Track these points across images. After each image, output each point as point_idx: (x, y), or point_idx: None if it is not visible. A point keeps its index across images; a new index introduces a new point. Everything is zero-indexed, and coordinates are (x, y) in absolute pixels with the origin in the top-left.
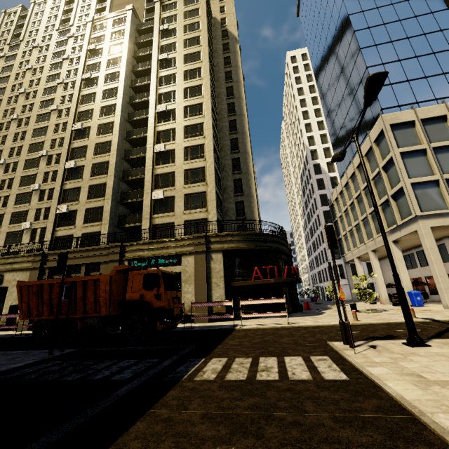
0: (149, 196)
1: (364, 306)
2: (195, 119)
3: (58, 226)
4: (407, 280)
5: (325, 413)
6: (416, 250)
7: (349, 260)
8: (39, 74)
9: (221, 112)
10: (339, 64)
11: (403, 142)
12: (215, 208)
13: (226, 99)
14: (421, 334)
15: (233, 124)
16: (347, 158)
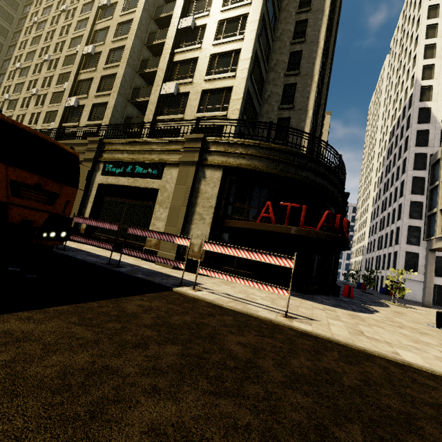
0: (158, 90)
1: None
2: None
3: (66, 123)
4: None
5: None
6: None
7: (439, 247)
8: None
9: None
10: None
11: None
12: (238, 111)
13: None
14: None
15: None
16: None
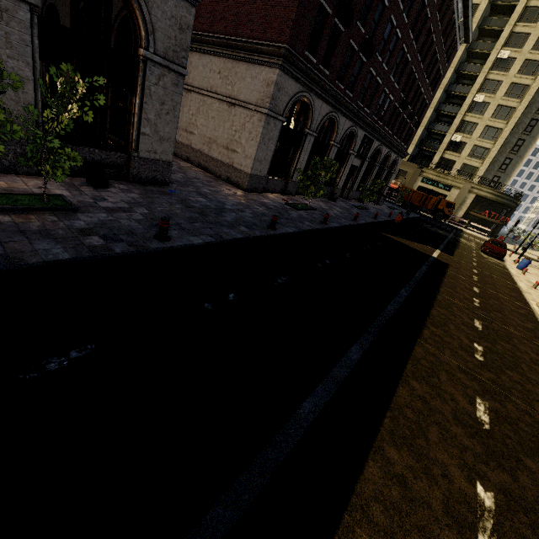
0: (450, 137)
1: (530, 251)
2: (525, 79)
3: None
4: None
5: None
6: None
7: None
8: None
9: None
10: None
11: None
12: (488, 164)
13: None
14: (523, 256)
15: None
16: None
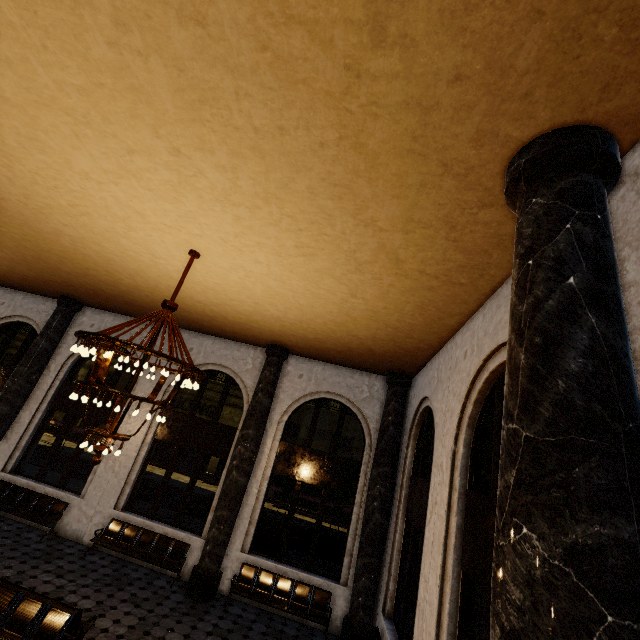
0: None
1: None
2: None
3: None
4: None
5: None
6: None
7: None
8: None
9: None
10: None
11: None
12: None
13: None
14: None
15: None
16: None
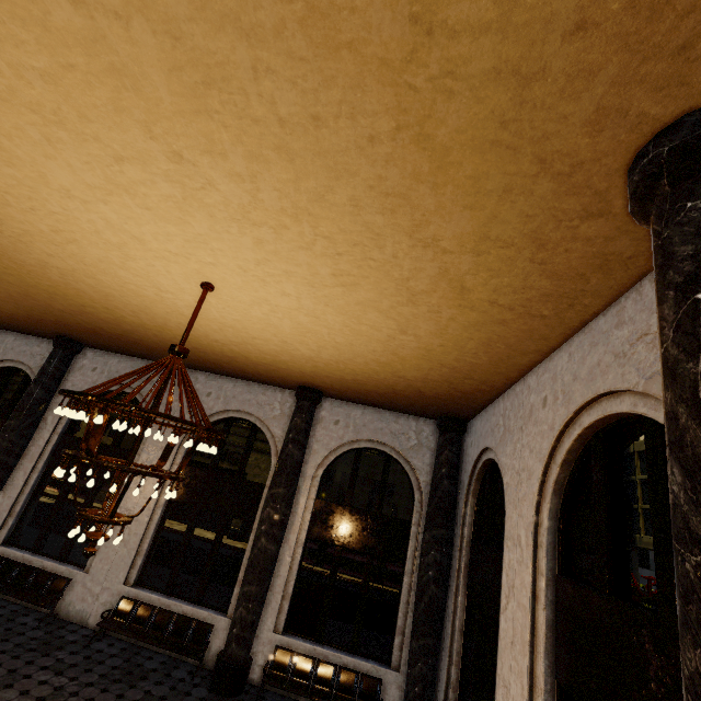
0: None
1: None
2: None
3: None
4: None
5: None
6: None
7: (645, 548)
8: None
9: None
10: None
11: None
12: None
13: None
14: None
15: None
16: None
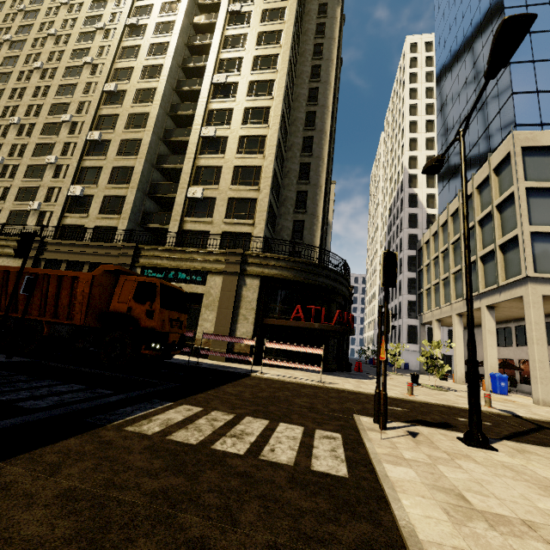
0: (184, 193)
1: (429, 380)
2: (261, 101)
3: (68, 212)
4: (494, 359)
5: (264, 533)
6: (516, 323)
7: (427, 322)
8: (76, 12)
9: (298, 99)
10: (472, 57)
11: (534, 173)
12: (264, 222)
13: (309, 81)
14: (490, 430)
15: (311, 117)
16: (454, 189)
